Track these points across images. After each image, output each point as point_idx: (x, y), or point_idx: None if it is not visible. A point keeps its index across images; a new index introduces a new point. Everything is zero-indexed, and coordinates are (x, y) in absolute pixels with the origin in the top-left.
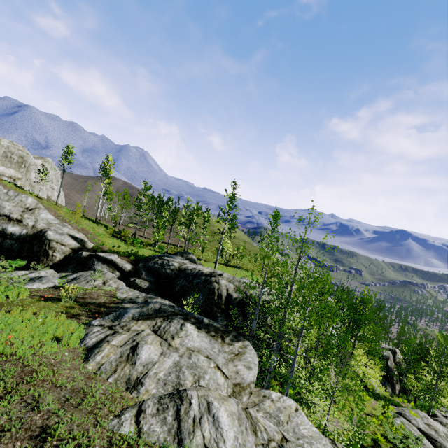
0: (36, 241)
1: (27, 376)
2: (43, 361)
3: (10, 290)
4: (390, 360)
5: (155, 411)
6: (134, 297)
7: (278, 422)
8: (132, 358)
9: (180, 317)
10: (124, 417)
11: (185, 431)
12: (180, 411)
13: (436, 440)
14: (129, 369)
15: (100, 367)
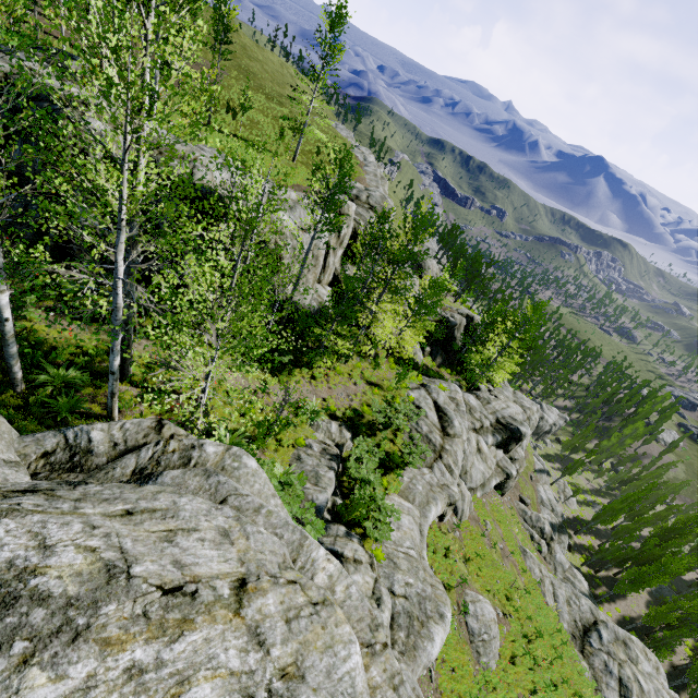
0: None
1: None
2: None
3: None
4: (459, 329)
5: None
6: None
7: None
8: None
9: None
10: None
11: None
12: None
13: (446, 415)
14: None
15: None
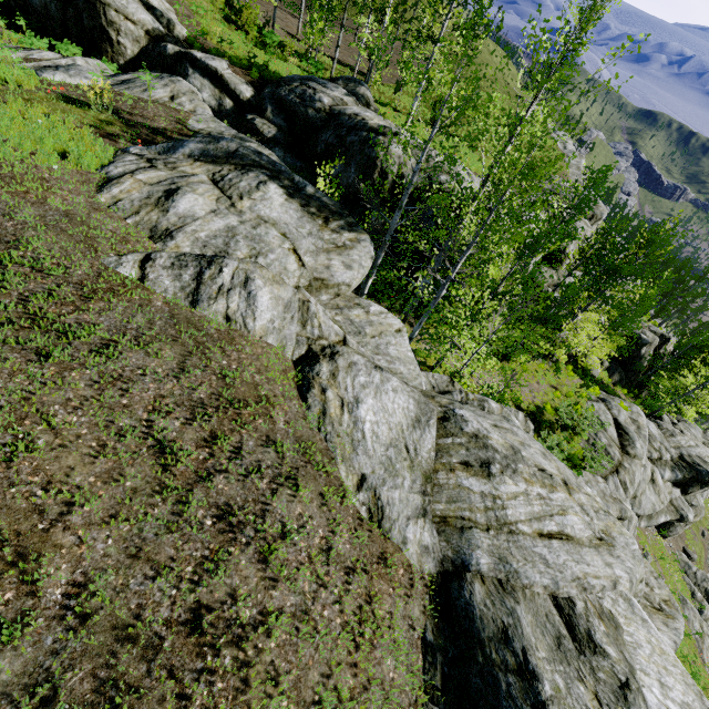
0: (82, 2)
1: (5, 182)
2: (29, 171)
3: (8, 70)
4: (648, 348)
5: (169, 264)
6: (215, 133)
7: (358, 332)
8: (165, 204)
9: (265, 172)
10: (125, 258)
11: (204, 295)
12: (203, 275)
13: (627, 434)
14: (158, 217)
15: (116, 203)
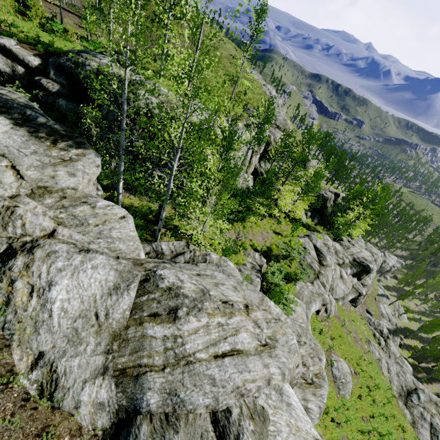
0: None
1: None
2: None
3: None
4: (330, 201)
5: None
6: None
7: (81, 224)
8: None
9: None
10: None
11: None
12: None
13: (322, 253)
14: None
15: None
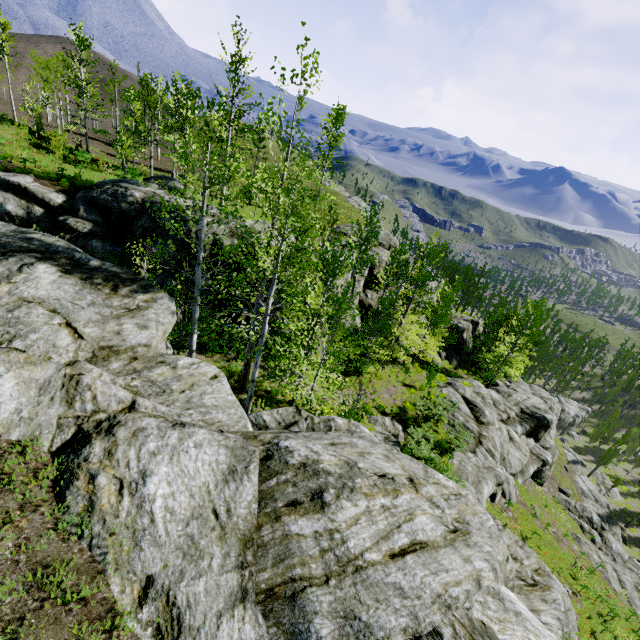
0: None
1: None
2: None
3: None
4: (467, 333)
5: None
6: None
7: (162, 391)
8: None
9: (34, 255)
10: None
11: None
12: None
13: (476, 406)
14: None
15: None
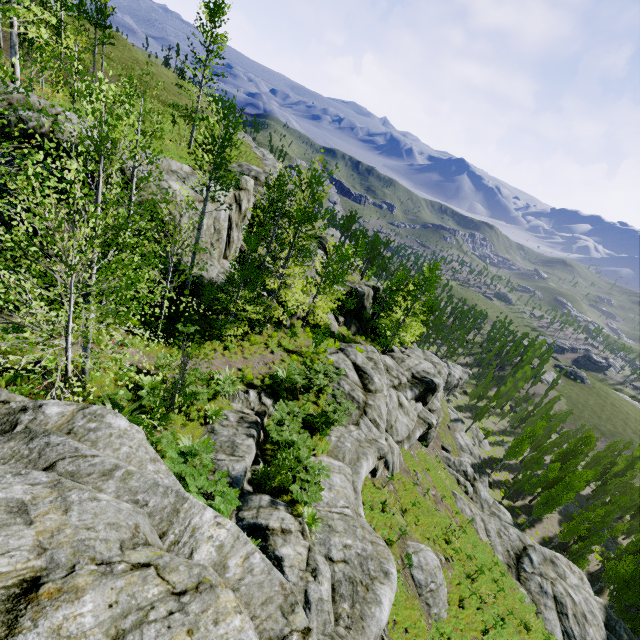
0: None
1: None
2: None
3: None
4: (368, 299)
5: None
6: None
7: None
8: None
9: None
10: None
11: None
12: None
13: (366, 373)
14: None
15: None
